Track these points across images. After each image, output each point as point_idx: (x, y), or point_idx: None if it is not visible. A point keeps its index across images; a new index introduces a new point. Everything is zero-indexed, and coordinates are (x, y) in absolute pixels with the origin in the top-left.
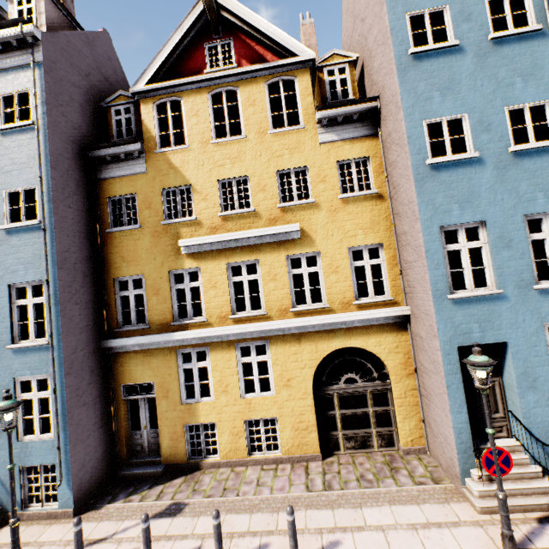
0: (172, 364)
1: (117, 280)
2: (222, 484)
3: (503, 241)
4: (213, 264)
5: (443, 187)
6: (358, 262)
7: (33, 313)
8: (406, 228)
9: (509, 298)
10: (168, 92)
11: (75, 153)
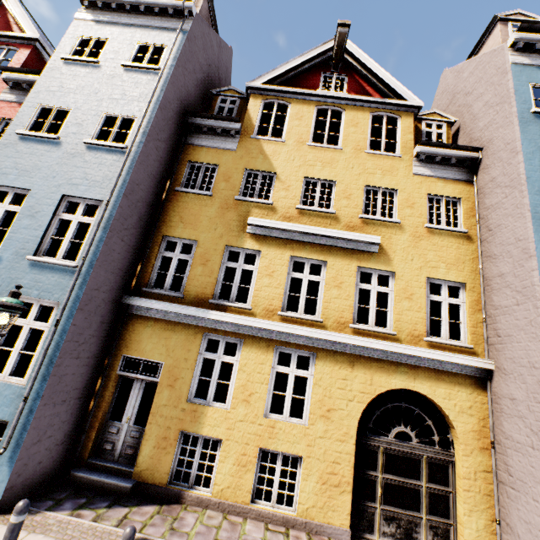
0: (194, 347)
1: (167, 238)
2: (212, 532)
3: None
4: (275, 252)
5: None
6: (434, 296)
7: (74, 231)
8: (505, 269)
9: None
10: (279, 95)
11: (179, 111)
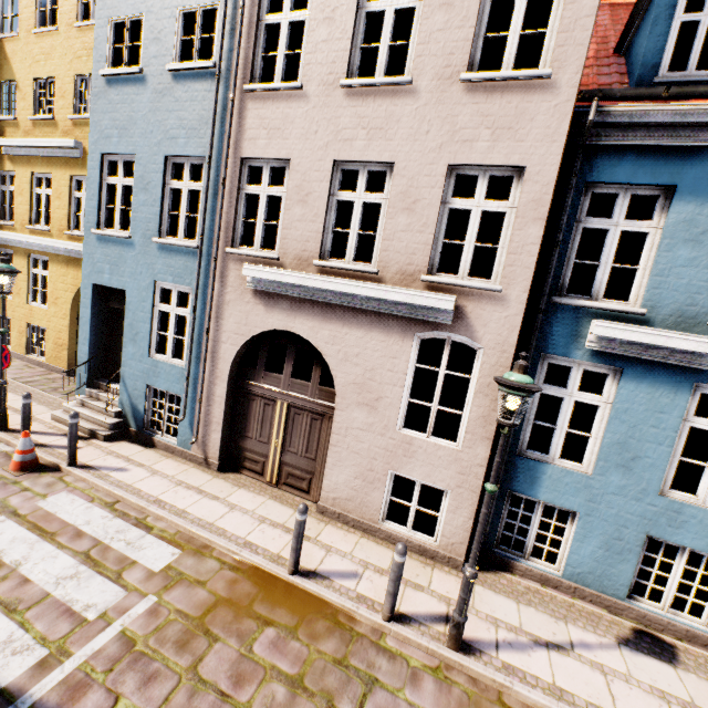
0: None
1: None
2: None
3: (144, 182)
4: (23, 171)
5: (111, 107)
6: None
7: None
8: None
9: (136, 247)
10: None
11: None
